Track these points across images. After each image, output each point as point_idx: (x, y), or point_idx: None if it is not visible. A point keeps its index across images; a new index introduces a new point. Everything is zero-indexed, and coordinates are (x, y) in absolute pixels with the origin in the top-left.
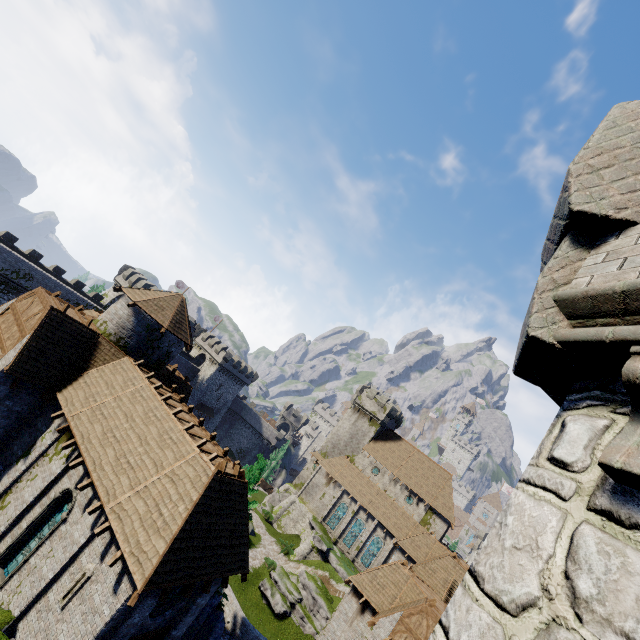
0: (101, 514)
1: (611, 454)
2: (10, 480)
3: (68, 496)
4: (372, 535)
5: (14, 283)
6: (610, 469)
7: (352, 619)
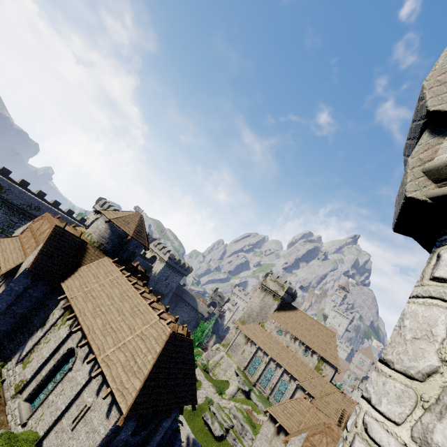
0: (95, 363)
1: None
2: (33, 343)
3: (72, 352)
4: (280, 379)
5: (28, 213)
6: None
7: (271, 439)
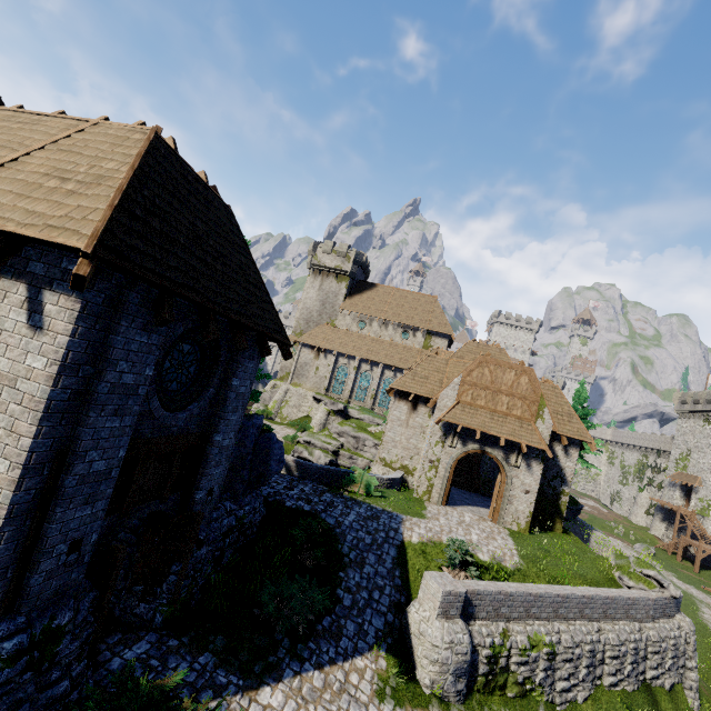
0: None
1: None
2: None
3: None
4: (382, 380)
5: None
6: None
7: (407, 420)
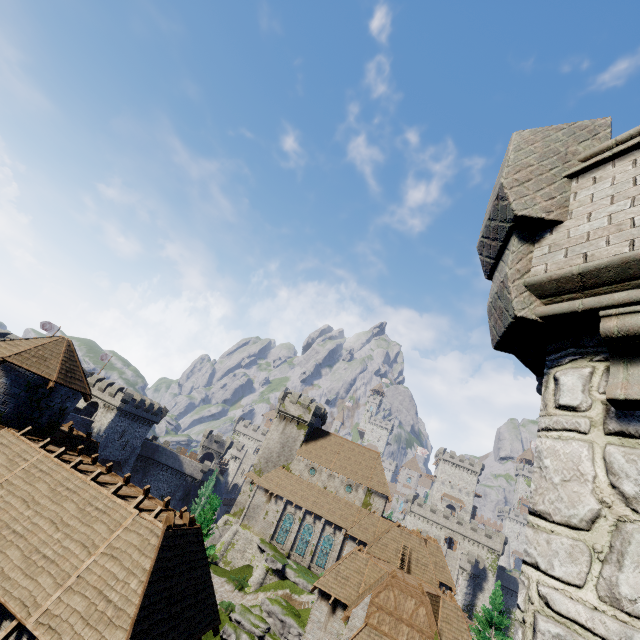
0: (20, 635)
1: (613, 391)
2: None
3: None
4: (322, 535)
5: None
6: (616, 401)
7: (325, 623)
